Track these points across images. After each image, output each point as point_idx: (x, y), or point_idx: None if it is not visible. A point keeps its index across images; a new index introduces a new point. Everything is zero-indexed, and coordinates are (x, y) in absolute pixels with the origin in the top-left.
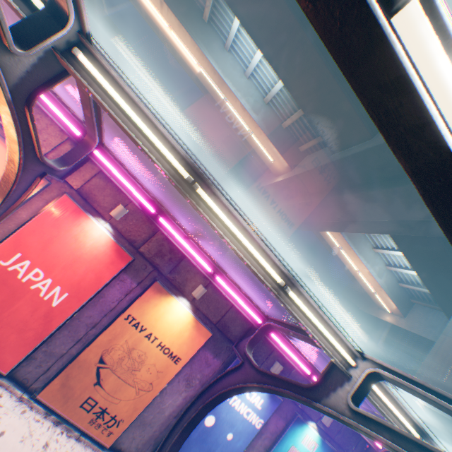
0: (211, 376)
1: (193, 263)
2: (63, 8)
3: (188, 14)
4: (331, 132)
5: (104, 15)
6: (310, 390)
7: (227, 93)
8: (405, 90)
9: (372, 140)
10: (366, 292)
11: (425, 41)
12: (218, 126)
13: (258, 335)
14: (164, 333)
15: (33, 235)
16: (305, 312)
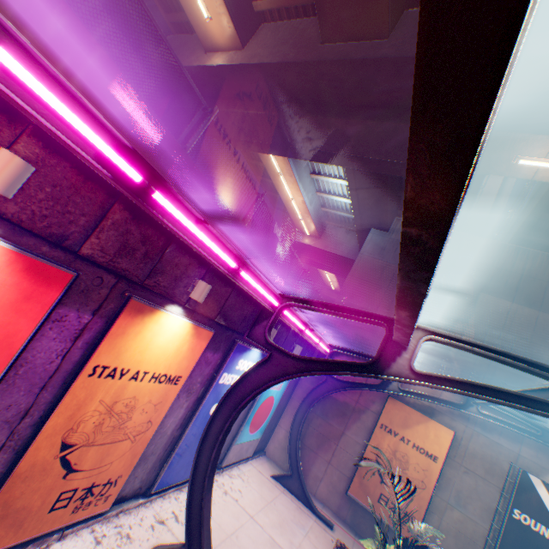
0: (212, 372)
1: (214, 263)
2: None
3: None
4: (337, 2)
5: None
6: (370, 366)
7: None
8: None
9: (390, 42)
10: (292, 219)
11: None
12: None
13: (275, 319)
14: (157, 362)
15: None
16: None
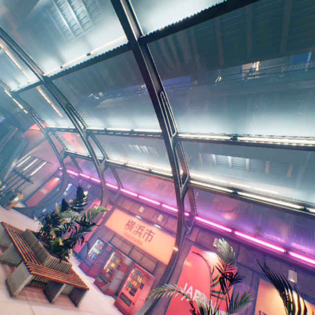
0: None
1: (269, 249)
2: (185, 174)
3: (194, 165)
4: (288, 157)
5: (161, 190)
6: None
7: (226, 179)
8: (243, 142)
9: None
10: None
11: (241, 138)
12: (234, 201)
13: None
14: None
15: (187, 270)
16: None
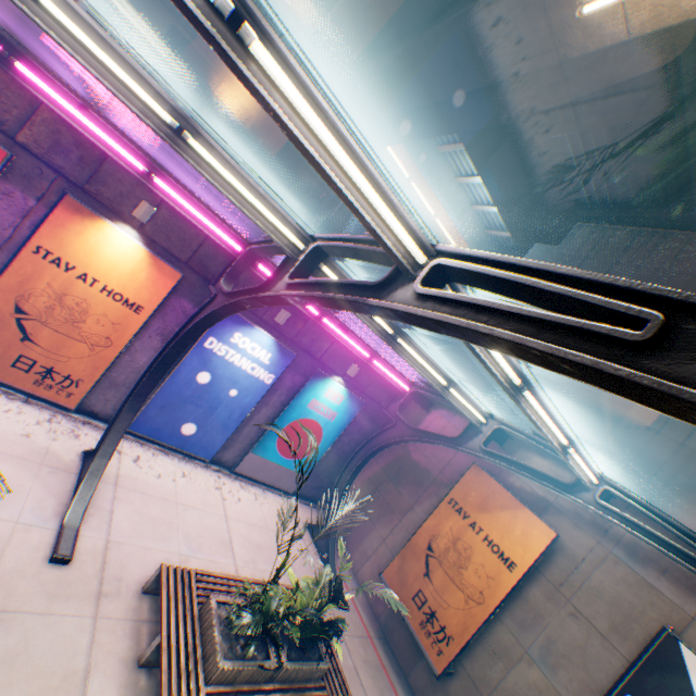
0: None
1: (109, 155)
2: None
3: None
4: None
5: None
6: (264, 289)
7: None
8: None
9: None
10: None
11: None
12: None
13: (239, 267)
14: (108, 275)
15: None
16: (222, 174)
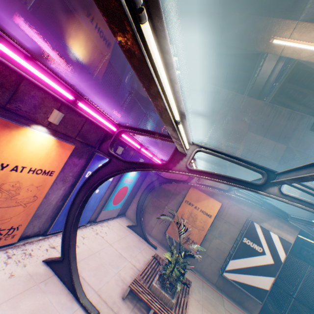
0: (80, 171)
1: (51, 93)
2: None
3: None
4: None
5: None
6: (165, 166)
7: None
8: None
9: None
10: None
11: None
12: None
13: (115, 139)
14: (32, 161)
15: None
16: (182, 133)
